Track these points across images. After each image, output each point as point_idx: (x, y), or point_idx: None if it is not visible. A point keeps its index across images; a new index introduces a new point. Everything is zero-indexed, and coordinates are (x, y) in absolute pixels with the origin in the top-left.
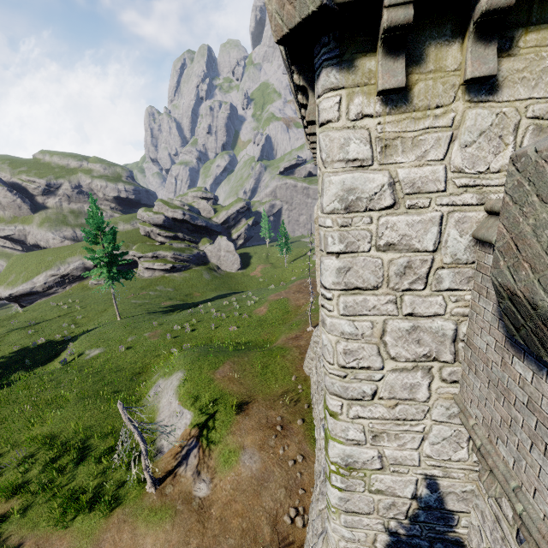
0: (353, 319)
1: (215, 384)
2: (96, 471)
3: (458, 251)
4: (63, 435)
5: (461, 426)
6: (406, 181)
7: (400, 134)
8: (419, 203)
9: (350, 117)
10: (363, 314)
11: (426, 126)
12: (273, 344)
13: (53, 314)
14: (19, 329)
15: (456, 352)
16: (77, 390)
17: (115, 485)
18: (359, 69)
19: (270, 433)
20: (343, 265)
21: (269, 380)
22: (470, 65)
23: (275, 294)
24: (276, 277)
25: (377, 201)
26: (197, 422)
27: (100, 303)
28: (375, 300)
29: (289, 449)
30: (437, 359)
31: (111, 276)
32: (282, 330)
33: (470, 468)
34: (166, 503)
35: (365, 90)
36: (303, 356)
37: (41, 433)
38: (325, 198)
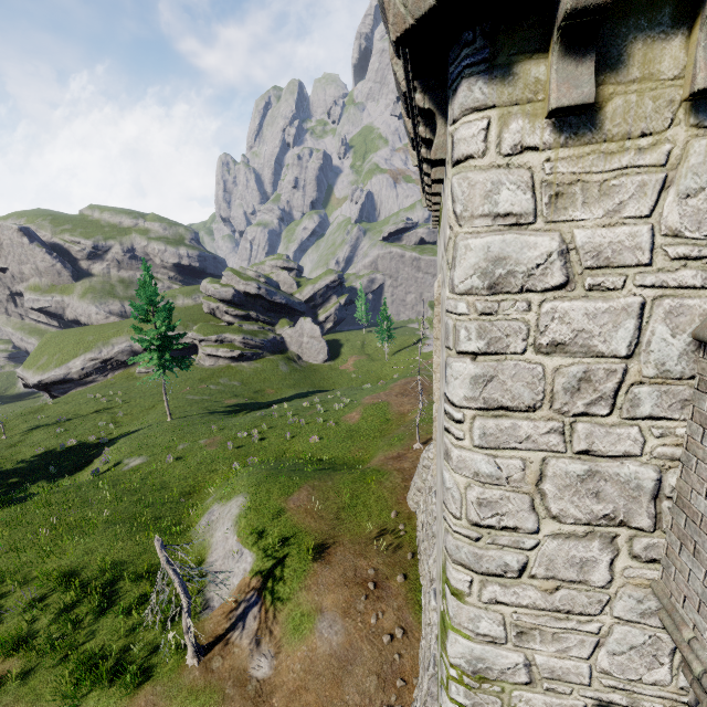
0: (494, 454)
1: (287, 517)
2: (123, 627)
3: (668, 358)
4: (85, 573)
5: (660, 631)
6: (587, 248)
7: (580, 176)
8: (608, 282)
9: (503, 151)
10: (510, 447)
11: (624, 164)
12: (367, 464)
13: (89, 409)
14: (45, 426)
15: (658, 515)
16: (108, 512)
17: (145, 649)
18: (519, 79)
19: (358, 592)
20: (482, 372)
21: (359, 515)
22: (703, 68)
23: (371, 396)
24: (373, 373)
25: (539, 278)
26: (260, 569)
27: (148, 397)
28: (530, 427)
29: (385, 618)
30: (625, 523)
31: (163, 363)
32: (379, 446)
33: (673, 698)
34: (212, 684)
35: (527, 109)
36: (407, 484)
37: (57, 569)
38: (459, 271)
